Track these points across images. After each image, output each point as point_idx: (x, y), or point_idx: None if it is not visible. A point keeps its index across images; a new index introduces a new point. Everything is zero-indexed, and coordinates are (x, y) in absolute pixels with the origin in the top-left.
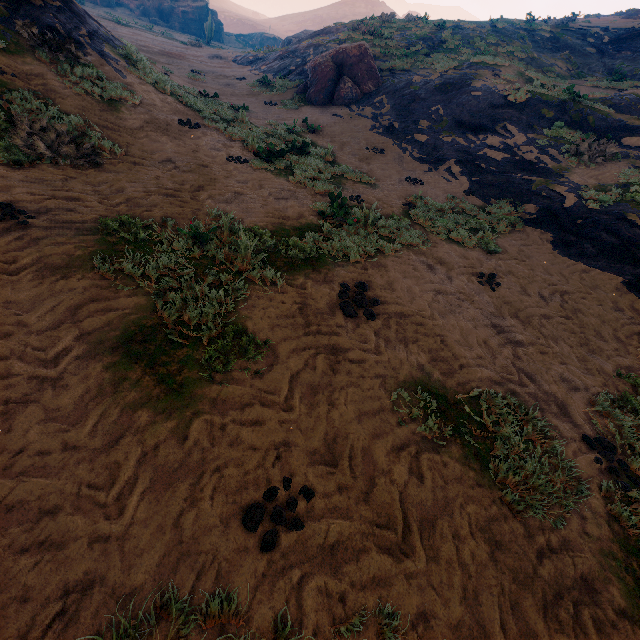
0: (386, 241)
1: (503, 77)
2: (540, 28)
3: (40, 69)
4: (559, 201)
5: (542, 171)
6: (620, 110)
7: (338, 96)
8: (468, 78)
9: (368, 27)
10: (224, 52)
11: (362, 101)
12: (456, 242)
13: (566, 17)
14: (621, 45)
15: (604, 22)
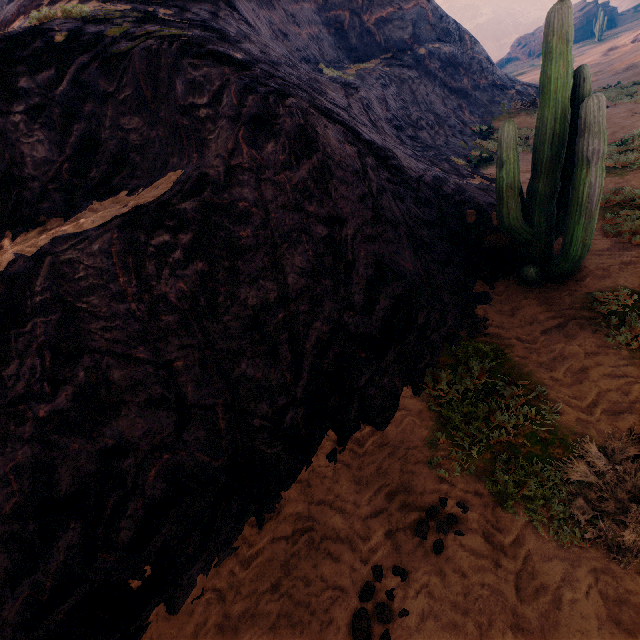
0: None
1: None
2: None
3: (522, 119)
4: None
5: None
6: None
7: None
8: None
9: None
10: (620, 40)
11: None
12: None
13: None
14: None
15: None
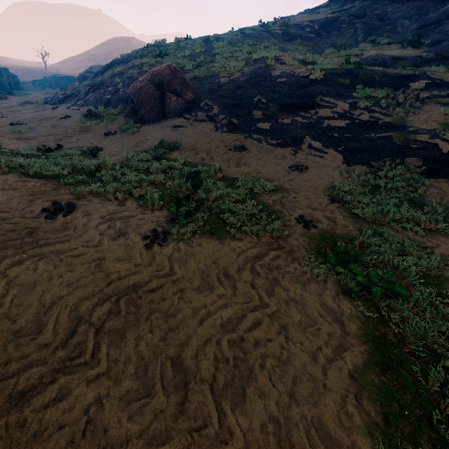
0: (428, 285)
1: (288, 64)
2: (273, 28)
3: None
4: (435, 149)
5: (386, 126)
6: (379, 67)
7: (169, 110)
8: (265, 70)
9: (154, 52)
10: (32, 97)
11: (190, 108)
12: (433, 231)
13: (284, 19)
14: (327, 29)
15: (303, 18)
